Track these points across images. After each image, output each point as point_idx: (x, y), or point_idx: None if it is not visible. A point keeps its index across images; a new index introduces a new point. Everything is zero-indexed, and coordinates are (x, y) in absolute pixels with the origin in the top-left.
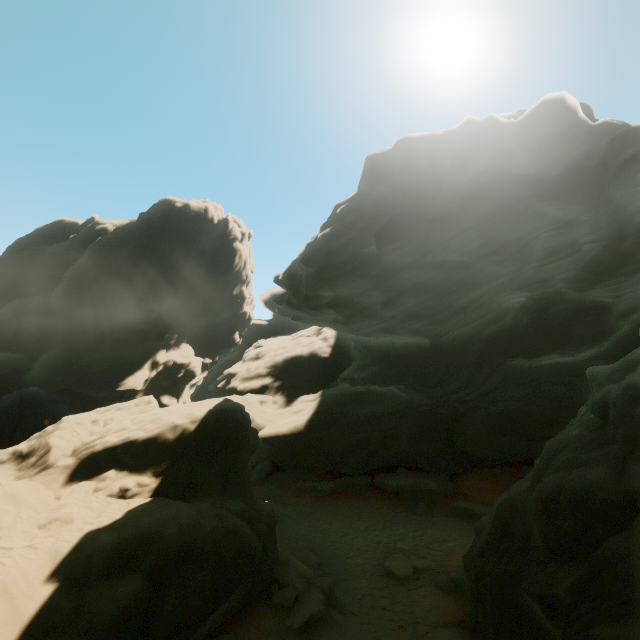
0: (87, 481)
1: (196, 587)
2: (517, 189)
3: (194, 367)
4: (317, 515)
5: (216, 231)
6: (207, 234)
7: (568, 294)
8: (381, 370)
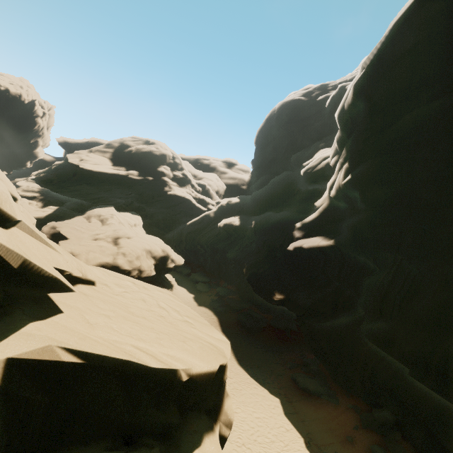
0: None
1: None
2: (99, 180)
3: None
4: None
5: (26, 107)
6: (19, 107)
7: (136, 203)
8: (74, 207)
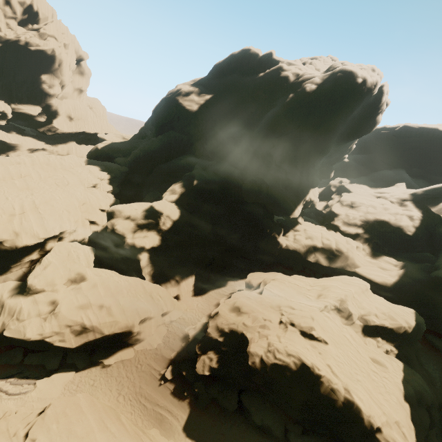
0: (371, 338)
1: (436, 417)
2: None
3: (316, 202)
4: None
5: (368, 100)
6: (362, 104)
7: None
8: None
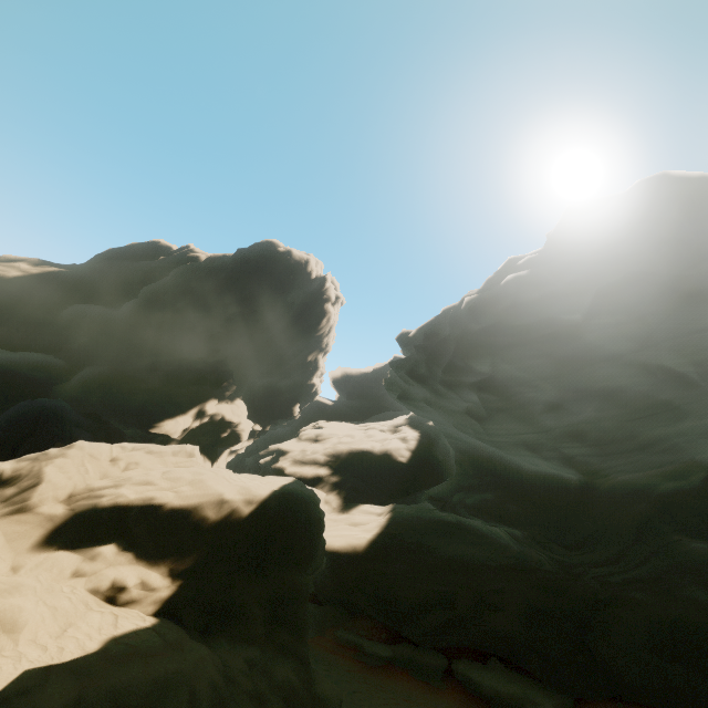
0: (69, 552)
1: None
2: None
3: (242, 430)
4: (362, 699)
5: (310, 287)
6: (300, 287)
7: None
8: (498, 501)
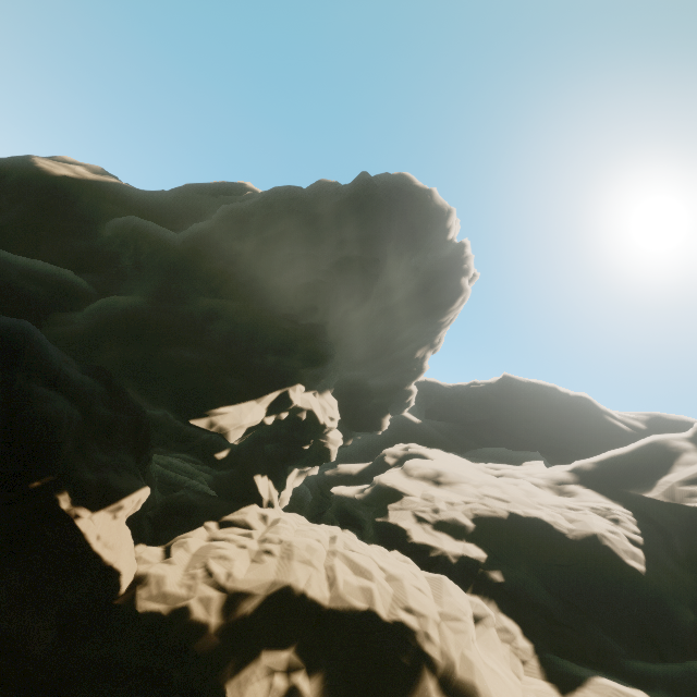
0: None
1: None
2: None
3: (330, 443)
4: None
5: (440, 252)
6: (430, 248)
7: None
8: None
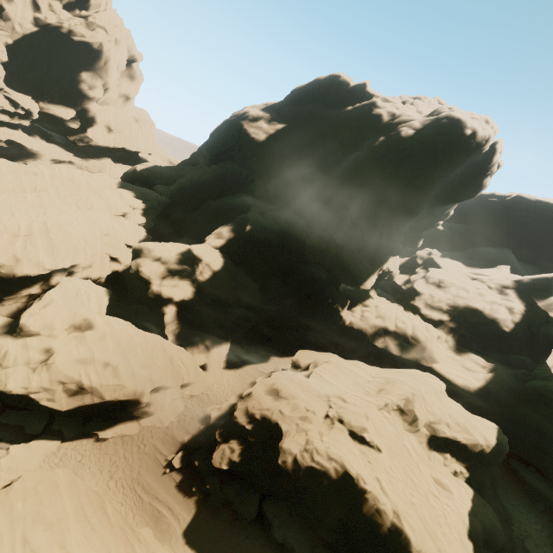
0: (437, 453)
1: None
2: None
3: (395, 274)
4: None
5: (476, 157)
6: (468, 161)
7: None
8: None
